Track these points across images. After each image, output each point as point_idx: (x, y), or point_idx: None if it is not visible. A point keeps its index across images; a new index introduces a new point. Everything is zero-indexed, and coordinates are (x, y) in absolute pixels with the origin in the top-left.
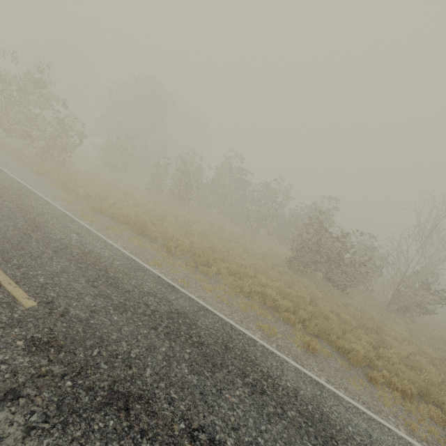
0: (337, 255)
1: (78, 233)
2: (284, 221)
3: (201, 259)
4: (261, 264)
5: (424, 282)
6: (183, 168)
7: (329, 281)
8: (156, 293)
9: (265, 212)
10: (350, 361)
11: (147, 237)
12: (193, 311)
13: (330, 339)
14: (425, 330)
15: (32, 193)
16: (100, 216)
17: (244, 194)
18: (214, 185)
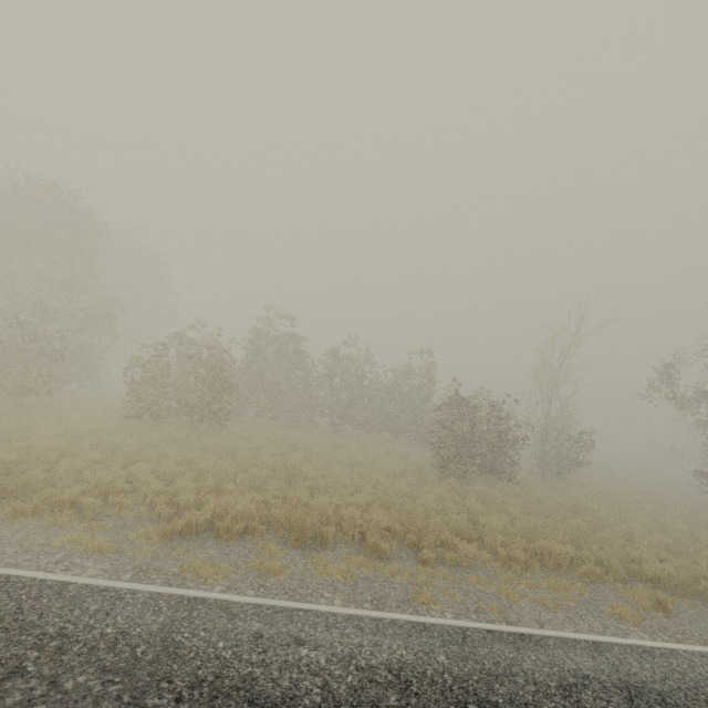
0: (498, 436)
1: (293, 637)
2: (376, 402)
3: (431, 540)
4: (442, 493)
5: (561, 432)
6: (214, 360)
7: (495, 474)
8: (563, 678)
9: (347, 395)
10: (673, 591)
11: (313, 545)
12: (610, 665)
13: (635, 572)
14: (586, 489)
15: (21, 586)
16: (195, 546)
17: (302, 375)
18: (250, 371)
